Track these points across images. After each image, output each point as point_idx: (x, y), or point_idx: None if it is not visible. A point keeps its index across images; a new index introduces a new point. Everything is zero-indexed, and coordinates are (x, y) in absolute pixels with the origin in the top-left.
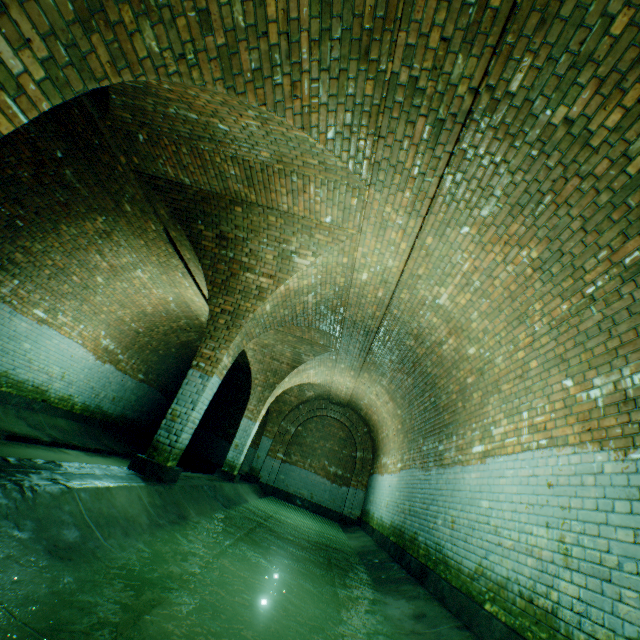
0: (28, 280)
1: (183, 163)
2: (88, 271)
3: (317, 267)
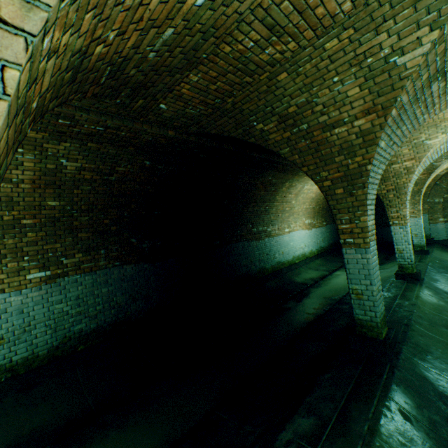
0: (278, 223)
1: None
2: (288, 203)
3: (446, 135)
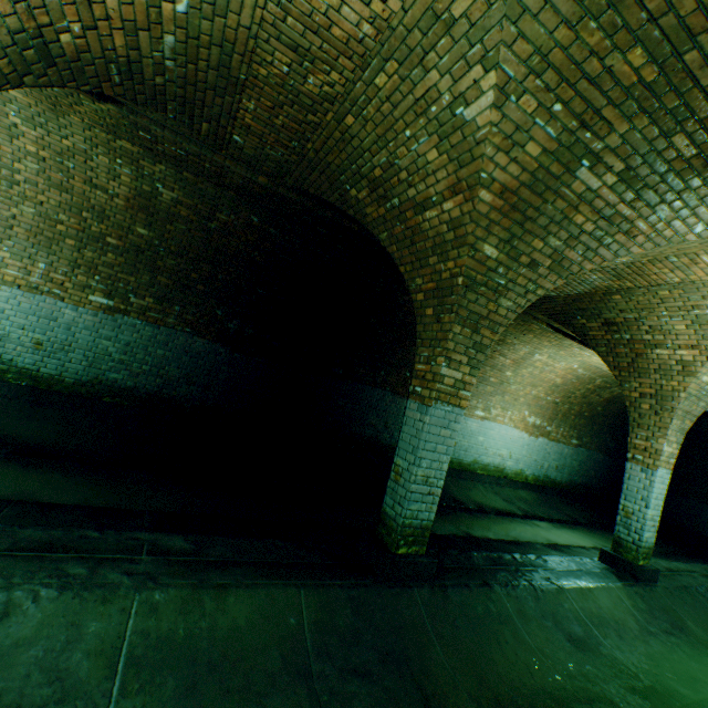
0: None
1: None
2: (497, 371)
3: None
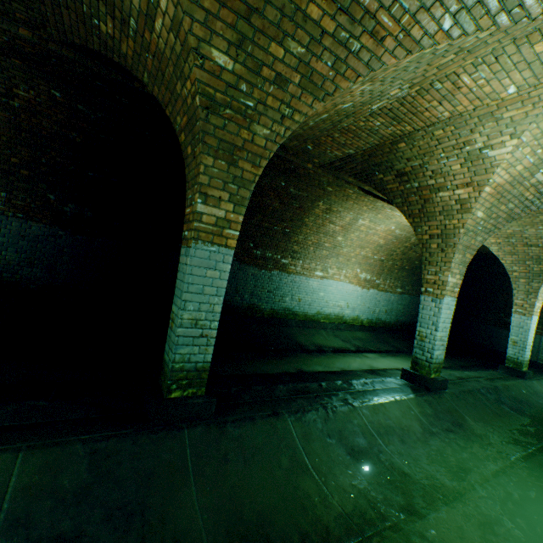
0: (305, 258)
1: (341, 143)
2: (330, 237)
3: (527, 145)
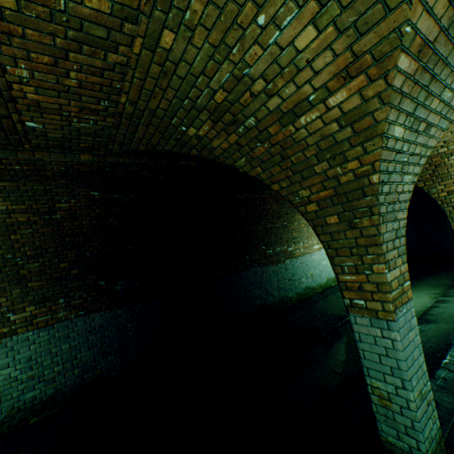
0: (302, 239)
1: None
2: None
3: None
